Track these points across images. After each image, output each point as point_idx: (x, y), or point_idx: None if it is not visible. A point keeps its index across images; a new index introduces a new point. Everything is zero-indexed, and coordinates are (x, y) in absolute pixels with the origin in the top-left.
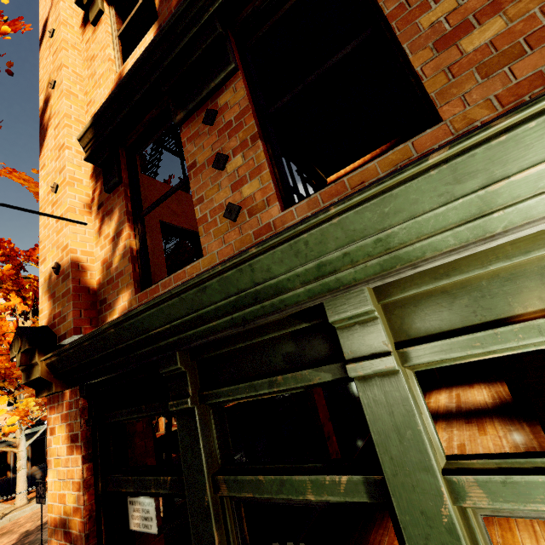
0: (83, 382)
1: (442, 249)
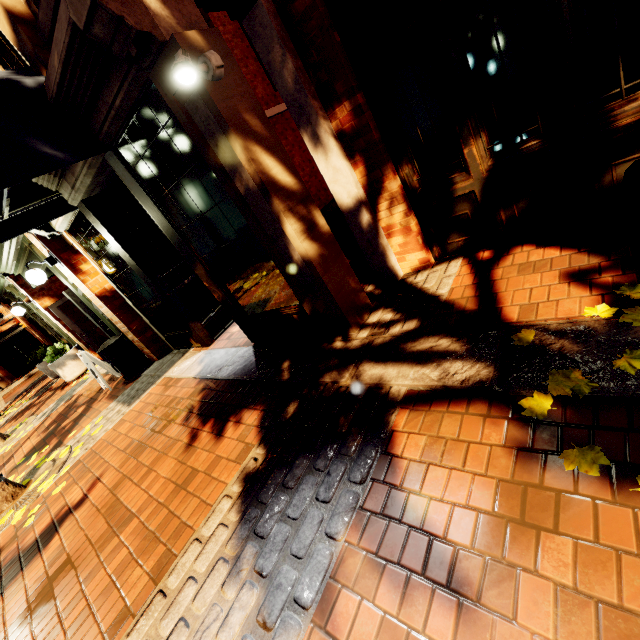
0: (2, 301)
1: (4, 285)
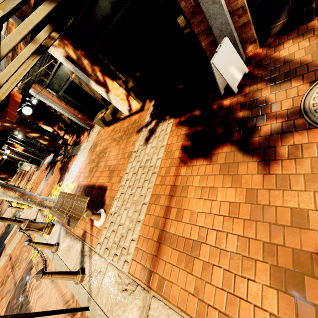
0: None
1: None
